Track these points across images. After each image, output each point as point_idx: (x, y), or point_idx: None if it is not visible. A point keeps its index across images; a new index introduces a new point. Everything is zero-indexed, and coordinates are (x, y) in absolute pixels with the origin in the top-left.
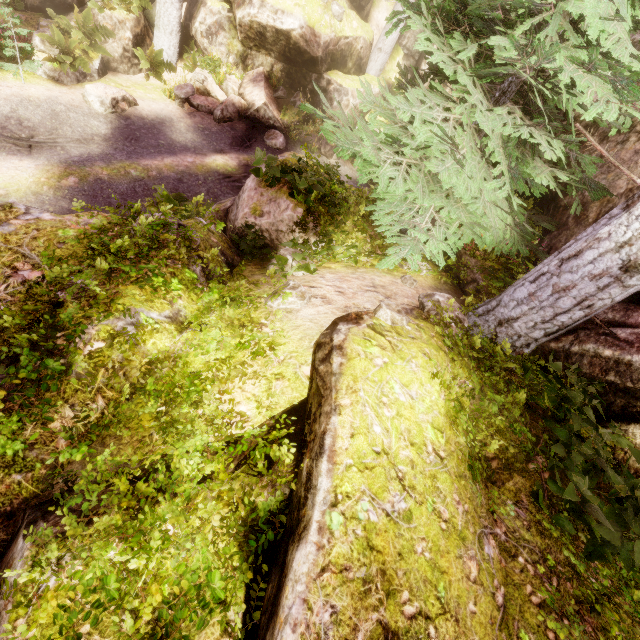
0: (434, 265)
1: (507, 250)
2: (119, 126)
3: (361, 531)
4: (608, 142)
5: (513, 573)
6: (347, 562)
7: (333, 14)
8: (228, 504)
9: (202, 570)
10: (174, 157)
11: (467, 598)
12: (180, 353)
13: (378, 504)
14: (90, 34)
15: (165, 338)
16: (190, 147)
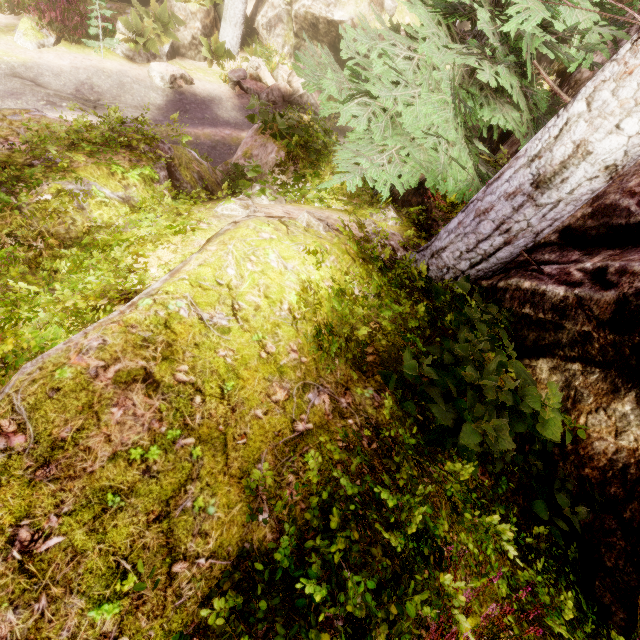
0: (408, 221)
1: (461, 193)
2: (173, 99)
3: (164, 314)
4: None
5: (334, 425)
6: (136, 324)
7: (385, 8)
8: (86, 299)
9: (50, 339)
10: (214, 129)
11: (257, 405)
12: (119, 225)
13: (195, 309)
14: (165, 21)
15: (111, 213)
16: (231, 123)
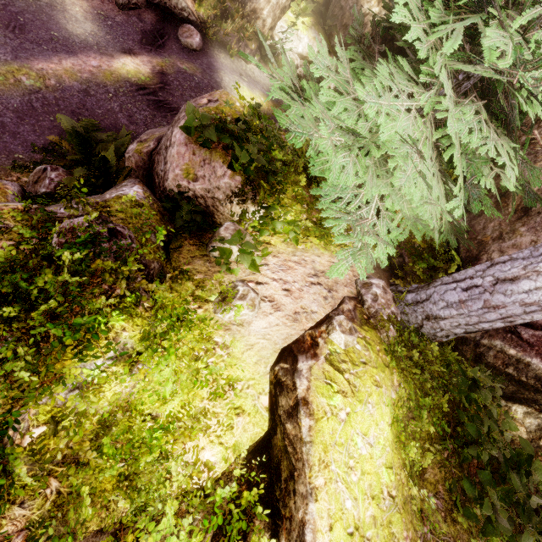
0: None
1: (439, 242)
2: None
3: None
4: (539, 127)
5: None
6: None
7: None
8: None
9: None
10: (74, 58)
11: None
12: (134, 400)
13: None
14: None
15: (114, 385)
16: (92, 43)
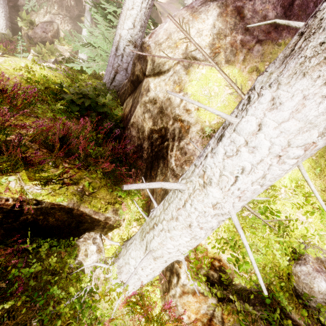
0: None
1: None
2: None
3: None
4: None
5: None
6: None
7: None
8: None
9: None
10: None
11: None
12: None
13: None
14: (52, 51)
15: None
16: None
